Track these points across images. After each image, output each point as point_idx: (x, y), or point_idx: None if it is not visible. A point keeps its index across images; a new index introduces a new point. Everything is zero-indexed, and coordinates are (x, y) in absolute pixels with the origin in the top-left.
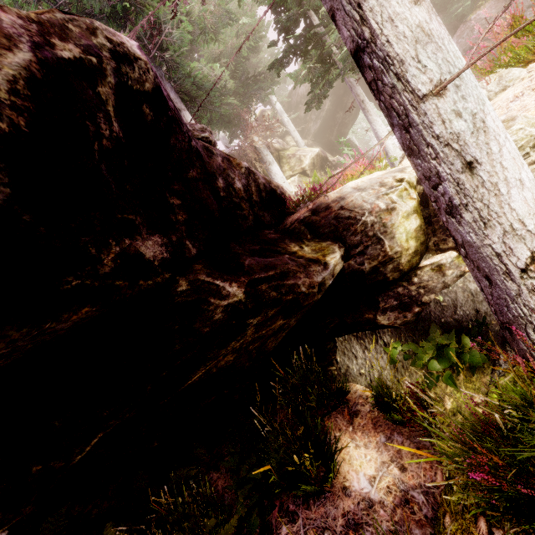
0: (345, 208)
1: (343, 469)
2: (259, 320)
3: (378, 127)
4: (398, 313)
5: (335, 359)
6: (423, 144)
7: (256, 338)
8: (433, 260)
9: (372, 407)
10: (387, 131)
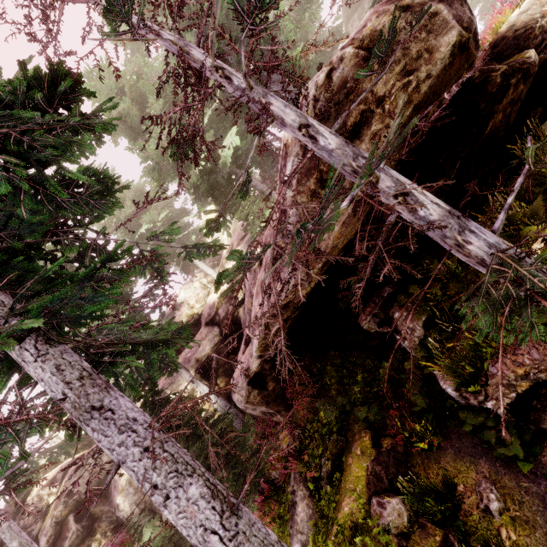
0: (519, 29)
1: None
2: (515, 81)
3: None
4: None
5: None
6: None
7: (511, 101)
8: None
9: None
10: None
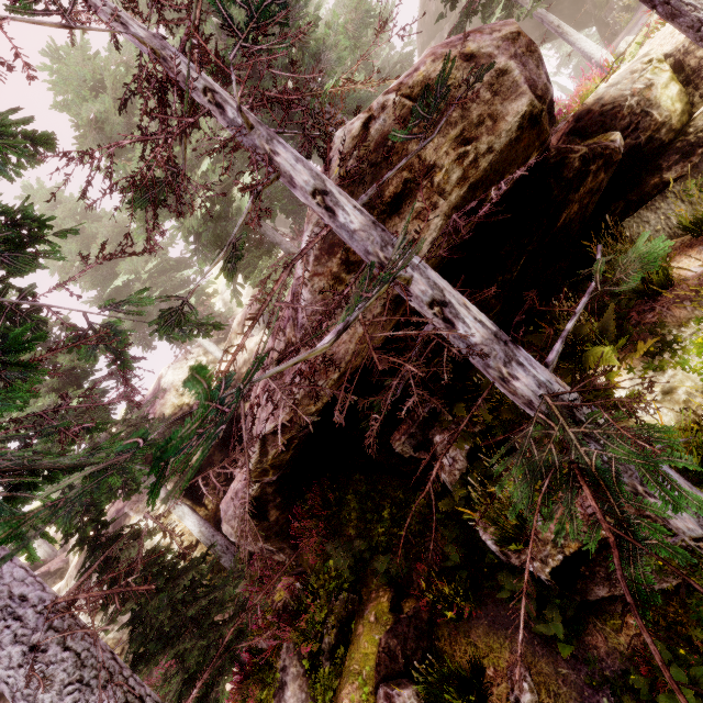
0: (607, 104)
1: (675, 276)
2: (595, 168)
3: (583, 45)
4: (682, 163)
5: (629, 240)
6: (682, 6)
7: (589, 191)
8: (702, 108)
9: (682, 242)
10: (595, 44)
